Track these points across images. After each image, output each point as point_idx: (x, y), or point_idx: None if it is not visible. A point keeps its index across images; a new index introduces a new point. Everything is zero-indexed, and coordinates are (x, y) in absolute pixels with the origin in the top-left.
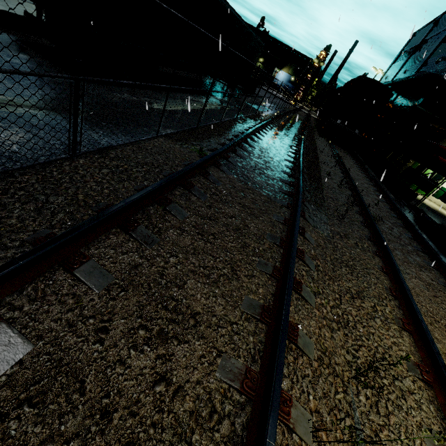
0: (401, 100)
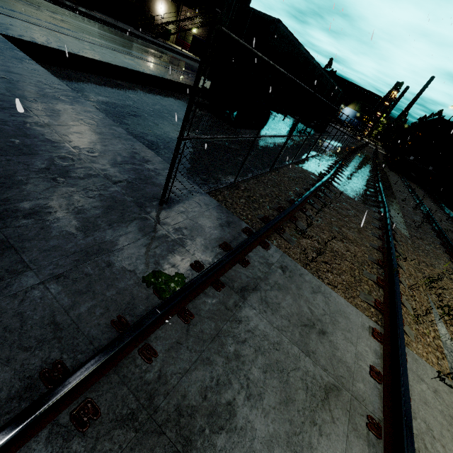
0: None
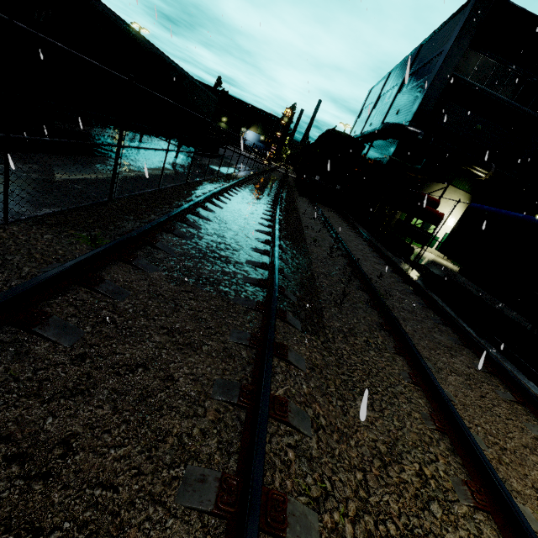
0: (374, 152)
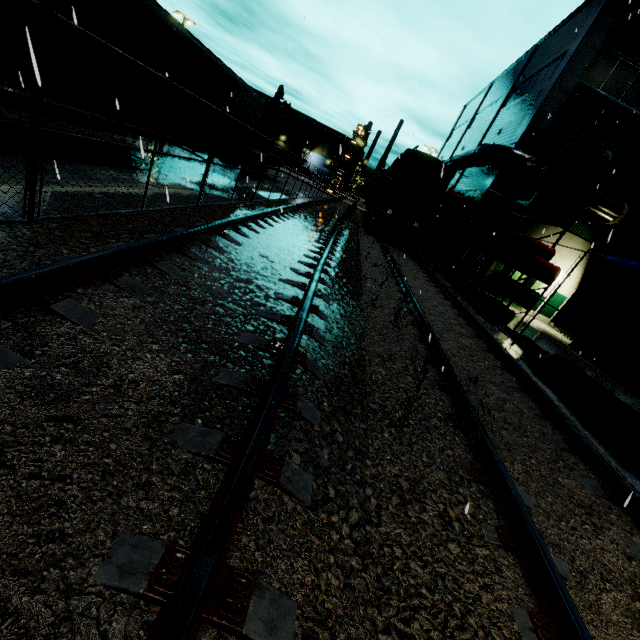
0: (466, 183)
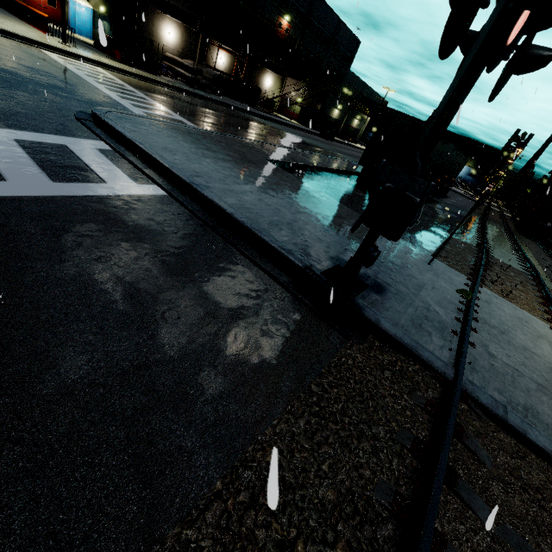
0: None
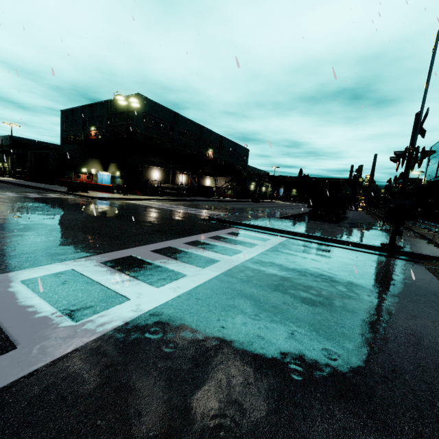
0: None
